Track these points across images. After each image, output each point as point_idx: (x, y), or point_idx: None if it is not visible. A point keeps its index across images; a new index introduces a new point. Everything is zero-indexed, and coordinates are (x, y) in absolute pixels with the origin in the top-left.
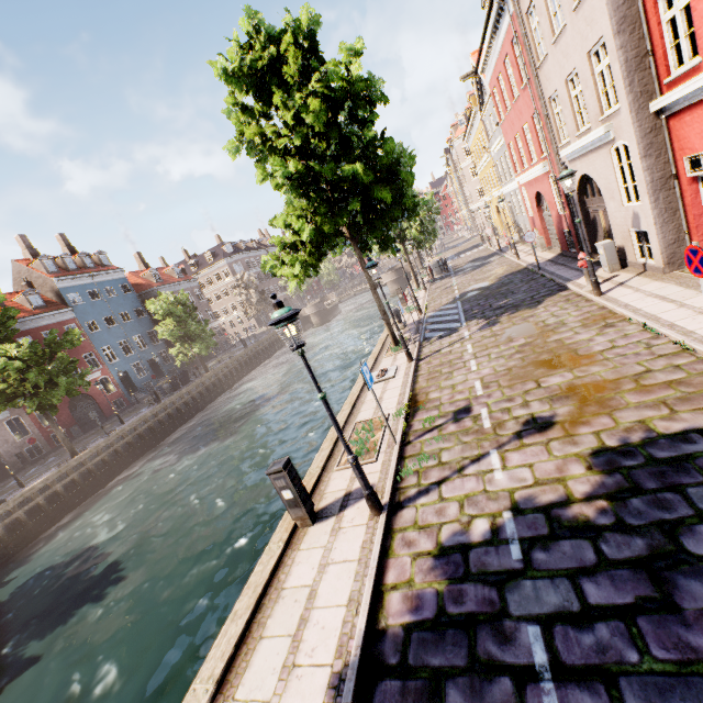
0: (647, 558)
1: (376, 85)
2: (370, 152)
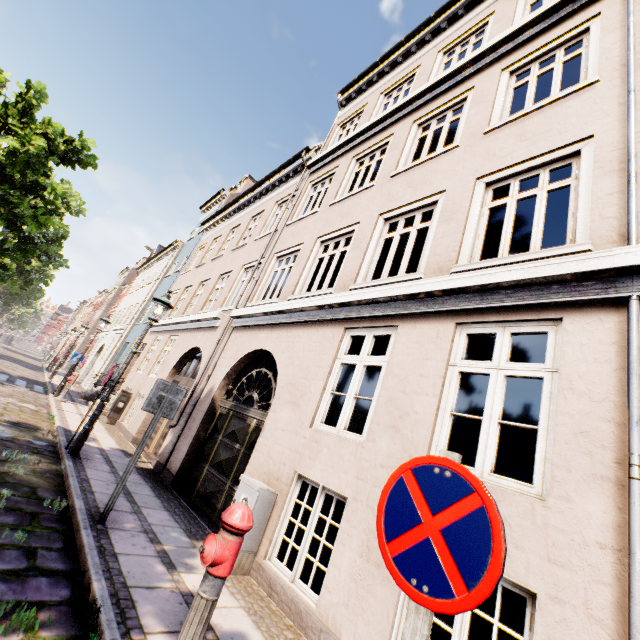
0: (7, 356)
1: (53, 277)
2: (35, 285)
